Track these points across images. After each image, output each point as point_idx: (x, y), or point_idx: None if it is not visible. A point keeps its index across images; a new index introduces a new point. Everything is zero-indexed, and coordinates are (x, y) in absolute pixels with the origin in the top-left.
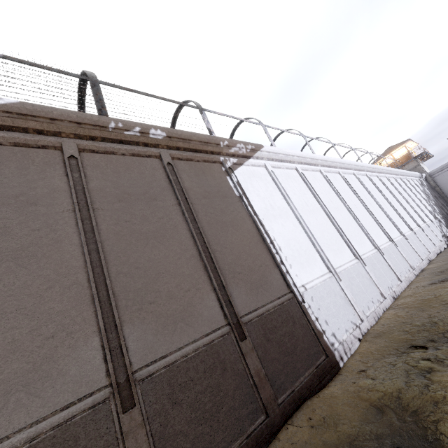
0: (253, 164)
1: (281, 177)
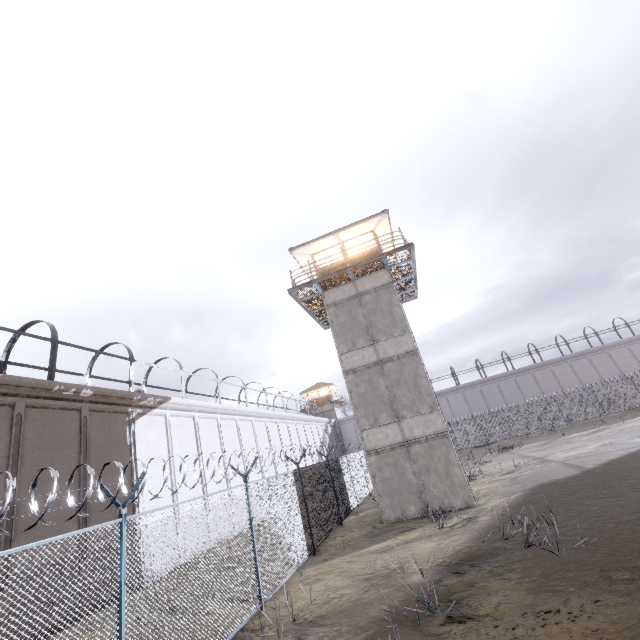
0: (155, 414)
1: (176, 426)
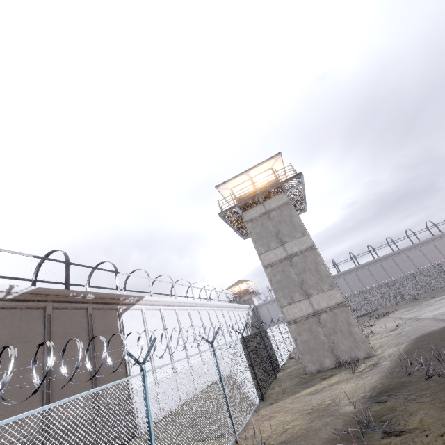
0: (135, 309)
1: (149, 316)
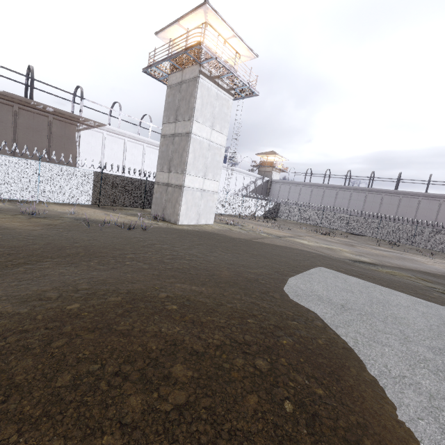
0: (96, 131)
1: (110, 141)
